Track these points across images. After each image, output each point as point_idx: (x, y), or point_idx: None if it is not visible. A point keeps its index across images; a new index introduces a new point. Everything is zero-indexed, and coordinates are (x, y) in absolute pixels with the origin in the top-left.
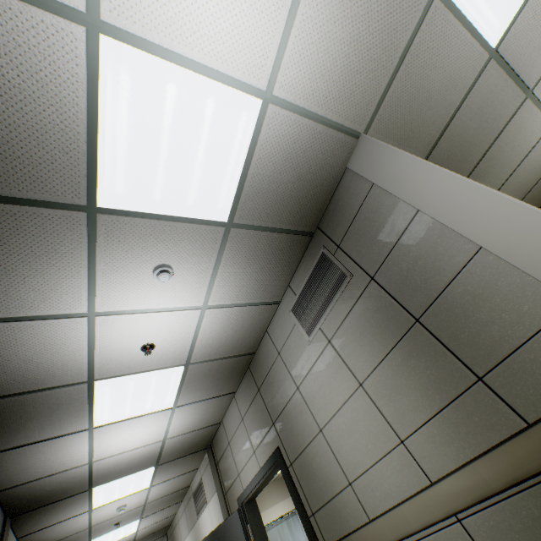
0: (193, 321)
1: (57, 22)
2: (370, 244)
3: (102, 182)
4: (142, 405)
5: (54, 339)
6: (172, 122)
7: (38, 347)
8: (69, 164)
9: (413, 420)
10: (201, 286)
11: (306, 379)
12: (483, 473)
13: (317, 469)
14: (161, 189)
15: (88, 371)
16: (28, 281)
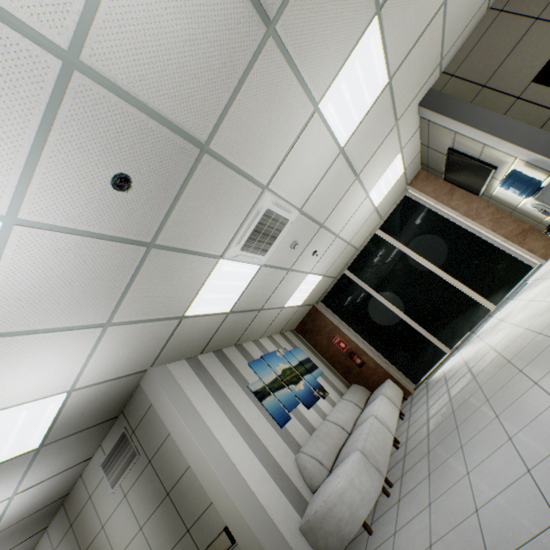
0: (0, 508)
1: None
2: (150, 439)
3: None
4: None
5: None
6: None
7: None
8: None
9: None
10: (11, 486)
11: (109, 520)
12: None
13: None
14: None
15: None
16: None
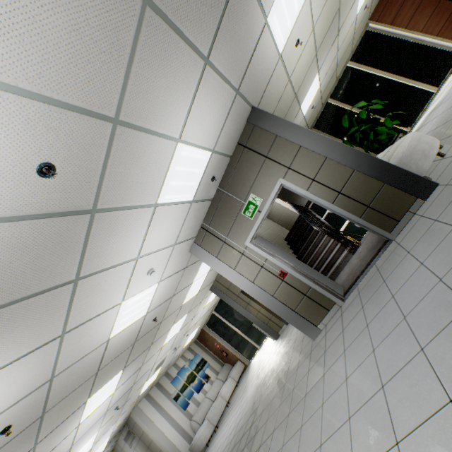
0: None
1: None
2: (138, 431)
3: None
4: None
5: None
6: None
7: None
8: None
9: None
10: None
11: None
12: None
13: None
14: None
15: None
16: None
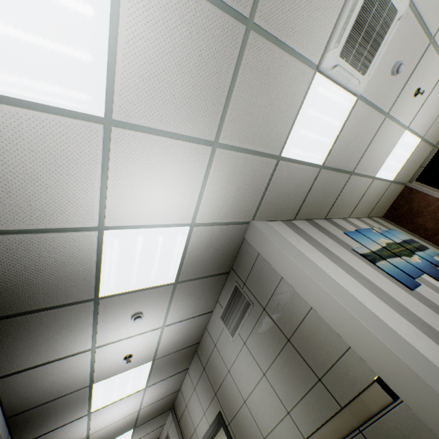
0: (156, 335)
1: (84, 234)
2: (261, 288)
3: (103, 285)
4: (124, 391)
5: (70, 367)
6: (141, 250)
7: (60, 373)
8: (86, 283)
9: (292, 400)
10: (161, 316)
11: (233, 365)
12: (325, 435)
13: (245, 428)
14: (135, 279)
15: (89, 379)
16: (58, 341)
